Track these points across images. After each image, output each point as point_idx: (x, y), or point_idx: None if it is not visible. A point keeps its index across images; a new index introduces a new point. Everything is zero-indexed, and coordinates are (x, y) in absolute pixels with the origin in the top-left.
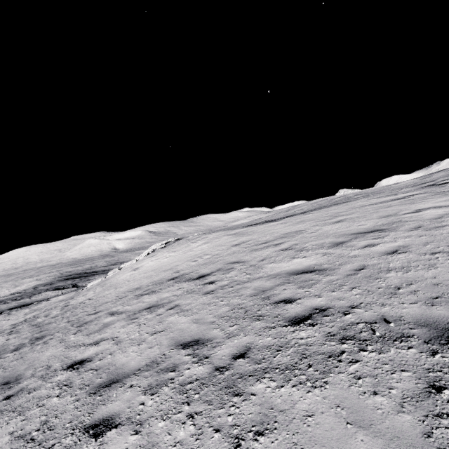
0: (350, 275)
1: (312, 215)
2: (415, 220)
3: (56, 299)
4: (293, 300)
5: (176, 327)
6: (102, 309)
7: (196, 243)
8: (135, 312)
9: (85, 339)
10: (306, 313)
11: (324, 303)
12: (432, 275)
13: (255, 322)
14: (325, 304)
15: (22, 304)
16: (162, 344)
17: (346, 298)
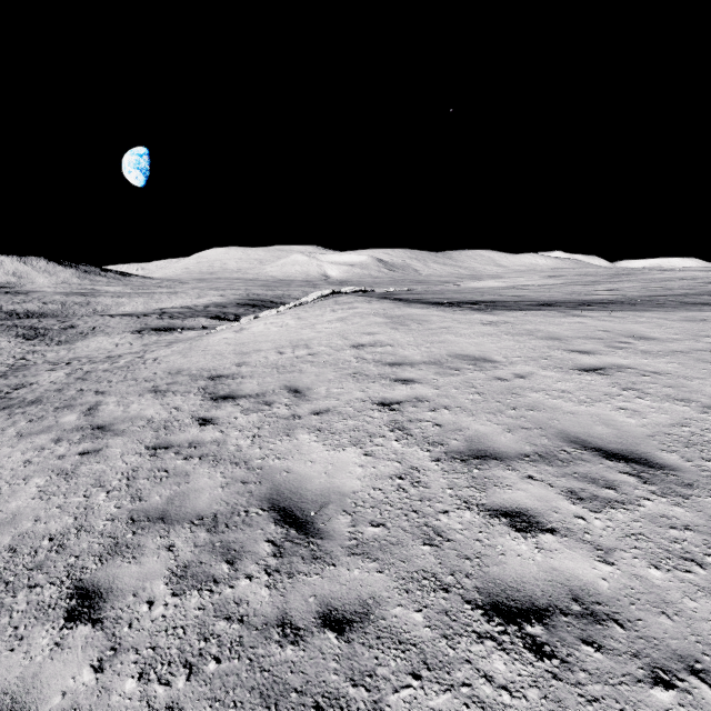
0: (282, 627)
1: (573, 323)
2: None
3: (184, 335)
4: (85, 616)
5: None
6: (110, 390)
7: (332, 315)
8: (86, 425)
9: (1, 442)
10: None
11: None
12: None
13: None
14: None
15: (168, 327)
16: None
17: None
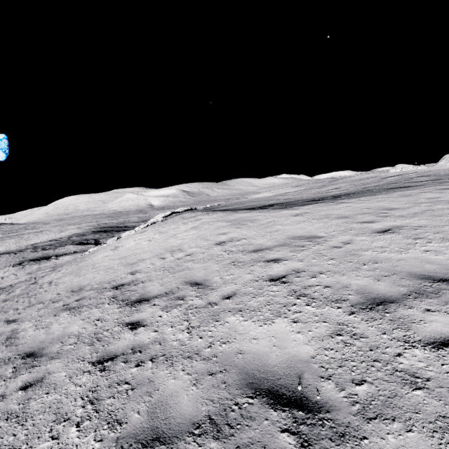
0: None
1: (345, 207)
2: None
3: (61, 260)
4: None
5: None
6: (21, 317)
7: (185, 226)
8: (12, 356)
9: None
10: None
11: None
12: None
13: None
14: None
15: (43, 256)
16: None
17: None
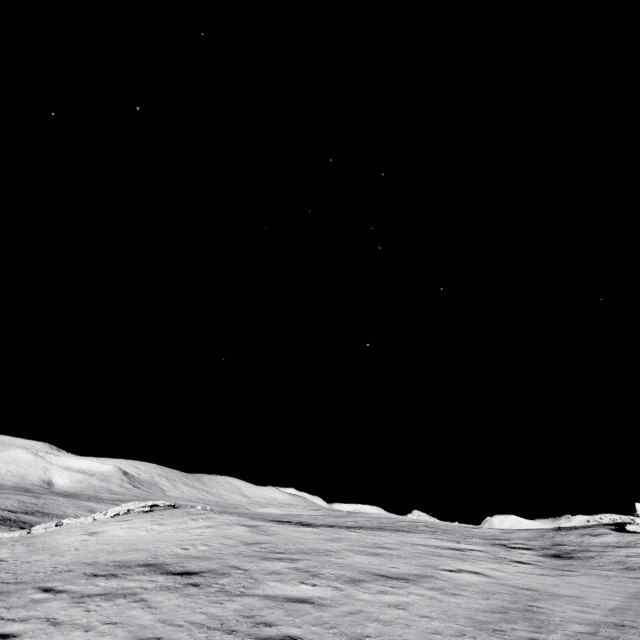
0: (341, 616)
1: (355, 535)
2: (445, 580)
3: None
4: (274, 624)
5: (138, 621)
6: (28, 580)
7: (196, 522)
8: (82, 595)
9: (3, 611)
10: (278, 637)
11: (299, 633)
12: (401, 633)
13: (226, 634)
14: (299, 634)
15: None
16: (117, 634)
17: (320, 634)
